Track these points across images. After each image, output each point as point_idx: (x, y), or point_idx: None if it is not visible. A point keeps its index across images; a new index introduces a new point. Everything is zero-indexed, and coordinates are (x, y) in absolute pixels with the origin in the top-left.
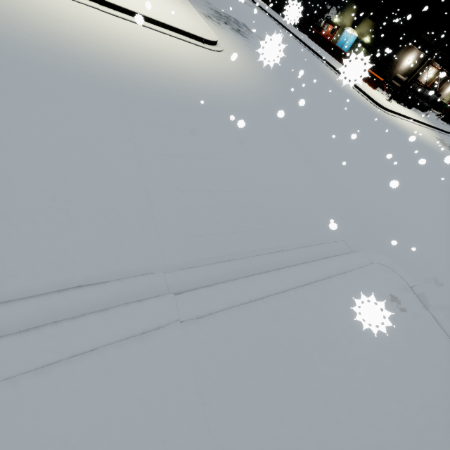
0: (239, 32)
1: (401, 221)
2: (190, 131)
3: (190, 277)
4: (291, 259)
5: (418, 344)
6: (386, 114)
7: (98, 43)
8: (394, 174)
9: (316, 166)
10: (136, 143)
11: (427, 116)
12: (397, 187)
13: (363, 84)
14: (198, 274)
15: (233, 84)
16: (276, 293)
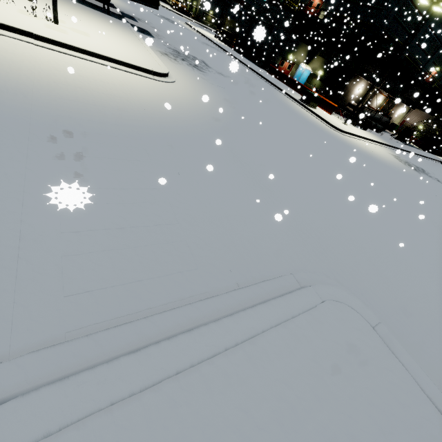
0: (196, 67)
1: (360, 242)
2: (112, 160)
3: (46, 363)
4: (217, 309)
5: (386, 414)
6: (342, 136)
7: (18, 74)
8: (351, 191)
9: (264, 189)
10: (27, 176)
11: (382, 136)
12: (355, 205)
13: (319, 110)
14: (61, 356)
15: (180, 111)
16: (179, 371)
